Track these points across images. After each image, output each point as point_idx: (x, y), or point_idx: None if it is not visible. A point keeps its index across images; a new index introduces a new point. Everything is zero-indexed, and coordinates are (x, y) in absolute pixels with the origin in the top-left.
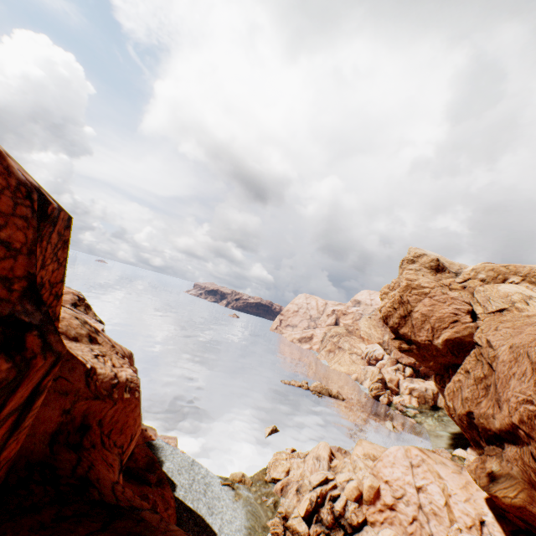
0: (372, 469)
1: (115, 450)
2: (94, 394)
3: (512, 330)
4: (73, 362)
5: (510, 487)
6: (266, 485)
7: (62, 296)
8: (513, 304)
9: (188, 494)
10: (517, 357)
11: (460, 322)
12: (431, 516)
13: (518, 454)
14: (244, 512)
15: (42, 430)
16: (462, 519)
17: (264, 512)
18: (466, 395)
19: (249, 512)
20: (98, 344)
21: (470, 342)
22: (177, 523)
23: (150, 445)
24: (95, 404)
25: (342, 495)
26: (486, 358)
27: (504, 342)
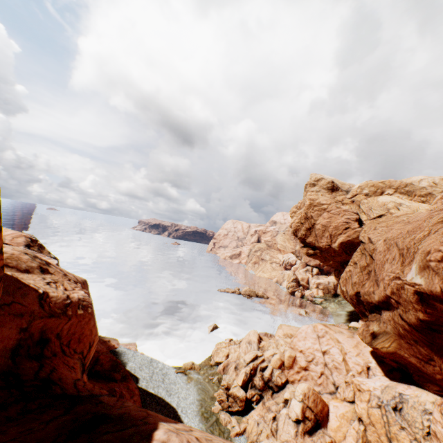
0: (290, 344)
1: (76, 356)
2: (48, 313)
3: (386, 228)
4: (25, 289)
5: (386, 340)
6: (212, 368)
7: (1, 231)
8: (388, 210)
9: (149, 384)
10: (389, 247)
11: (350, 229)
12: (333, 370)
13: (391, 316)
14: (195, 390)
15: (1, 346)
16: (355, 368)
17: (211, 387)
18: (354, 281)
19: (200, 389)
20: (50, 274)
21: (358, 243)
22: (142, 405)
23: (114, 352)
24: (51, 322)
25: (269, 366)
26: (368, 251)
27: (380, 238)
